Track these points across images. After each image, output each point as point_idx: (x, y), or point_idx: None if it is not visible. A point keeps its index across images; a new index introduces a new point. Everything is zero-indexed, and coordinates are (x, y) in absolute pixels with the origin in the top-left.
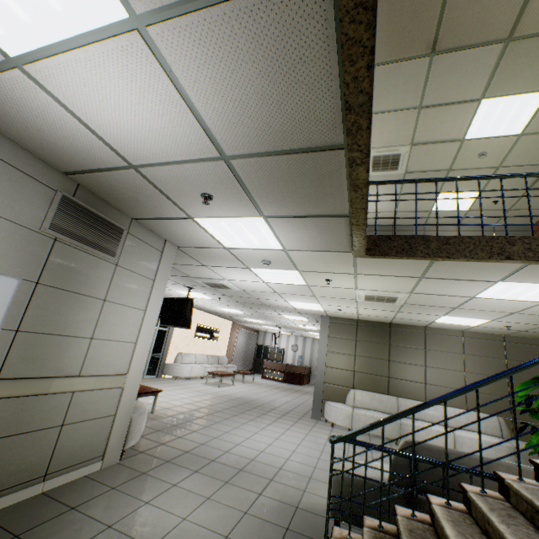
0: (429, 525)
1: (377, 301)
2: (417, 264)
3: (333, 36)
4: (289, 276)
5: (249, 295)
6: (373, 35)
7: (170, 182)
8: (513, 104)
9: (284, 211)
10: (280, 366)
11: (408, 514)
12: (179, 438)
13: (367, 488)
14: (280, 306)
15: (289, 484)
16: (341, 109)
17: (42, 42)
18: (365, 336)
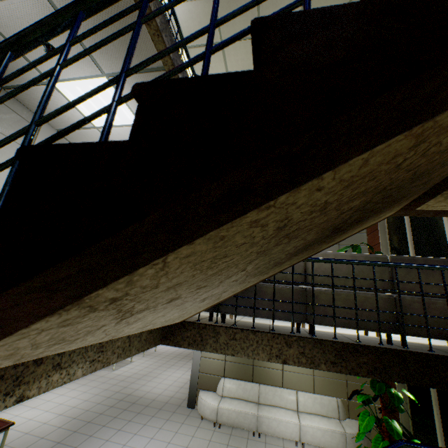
0: None
1: None
2: None
3: None
4: None
5: None
6: None
7: (11, 27)
8: None
9: (117, 66)
10: None
11: None
12: None
13: None
14: None
15: None
16: None
17: None
18: None
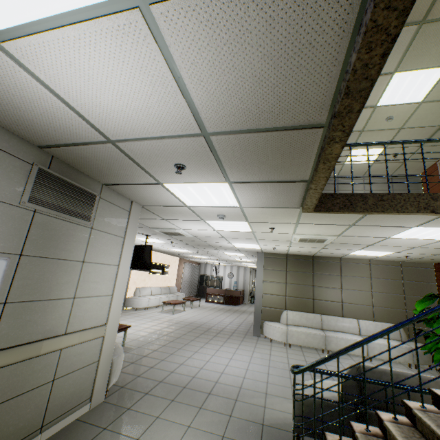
0: (382, 438)
1: (309, 242)
2: (352, 216)
3: (351, 21)
4: (238, 226)
5: (199, 239)
6: (402, 23)
7: (146, 154)
8: (419, 77)
9: (249, 178)
10: (220, 292)
11: (363, 430)
12: (151, 368)
13: (323, 407)
14: (223, 246)
15: (251, 402)
16: (333, 92)
17: (25, 18)
18: (293, 267)
